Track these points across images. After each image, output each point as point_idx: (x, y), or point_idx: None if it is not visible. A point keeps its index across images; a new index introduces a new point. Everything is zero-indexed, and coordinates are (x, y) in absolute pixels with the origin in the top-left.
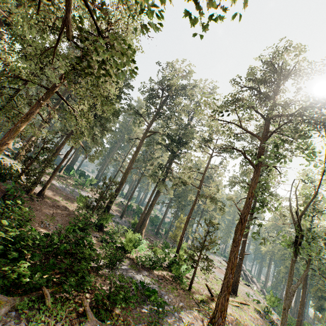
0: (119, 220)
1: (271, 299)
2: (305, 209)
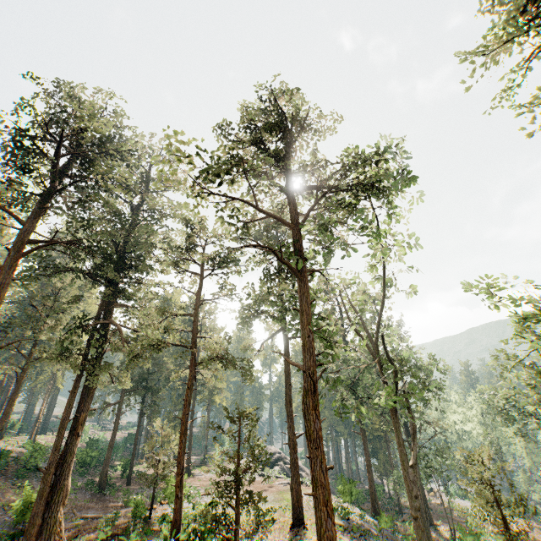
0: None
1: (346, 490)
2: (378, 326)
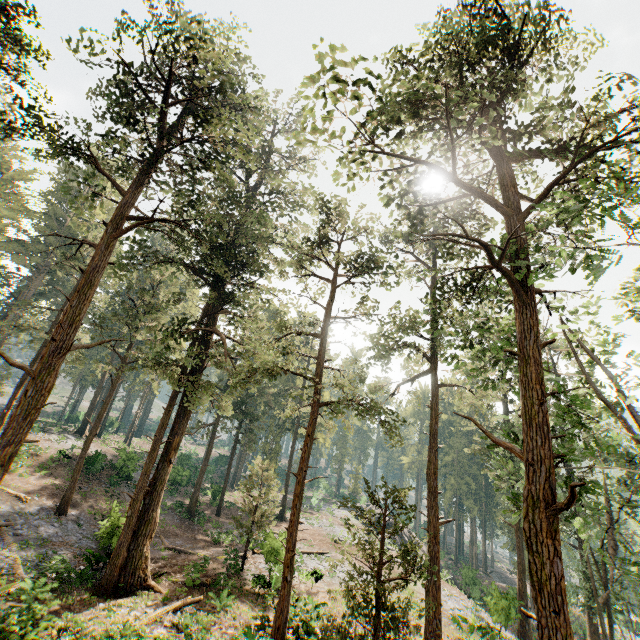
0: (52, 526)
1: (499, 606)
2: None
